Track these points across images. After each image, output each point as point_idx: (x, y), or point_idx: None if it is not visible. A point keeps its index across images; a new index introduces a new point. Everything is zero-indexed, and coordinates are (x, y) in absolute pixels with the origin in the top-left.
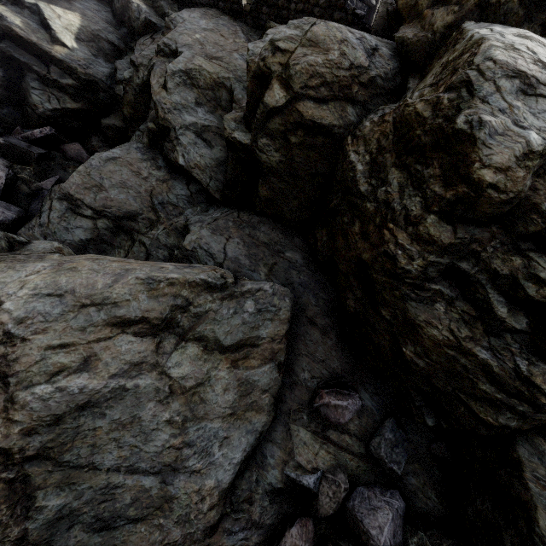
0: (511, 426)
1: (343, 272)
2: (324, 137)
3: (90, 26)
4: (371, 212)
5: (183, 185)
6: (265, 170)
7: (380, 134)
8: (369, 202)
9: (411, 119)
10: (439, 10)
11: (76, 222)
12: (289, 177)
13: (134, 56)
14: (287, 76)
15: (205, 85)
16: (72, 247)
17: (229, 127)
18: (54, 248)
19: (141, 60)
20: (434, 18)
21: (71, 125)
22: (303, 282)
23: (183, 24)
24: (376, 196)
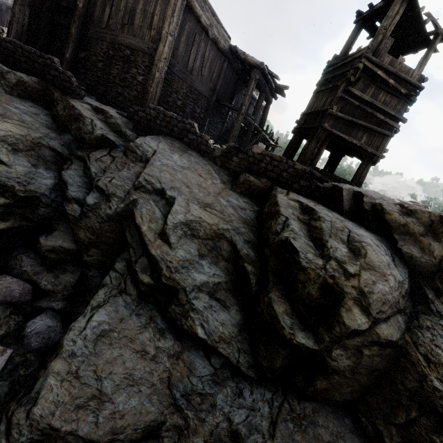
0: None
1: None
2: (390, 348)
3: (30, 133)
4: None
5: (203, 359)
6: (330, 370)
7: None
8: None
9: None
10: (435, 243)
11: None
12: (350, 373)
13: (103, 184)
14: (366, 304)
15: (205, 235)
16: None
17: (286, 324)
18: None
19: (113, 190)
20: (432, 247)
21: None
22: None
23: (157, 156)
24: None
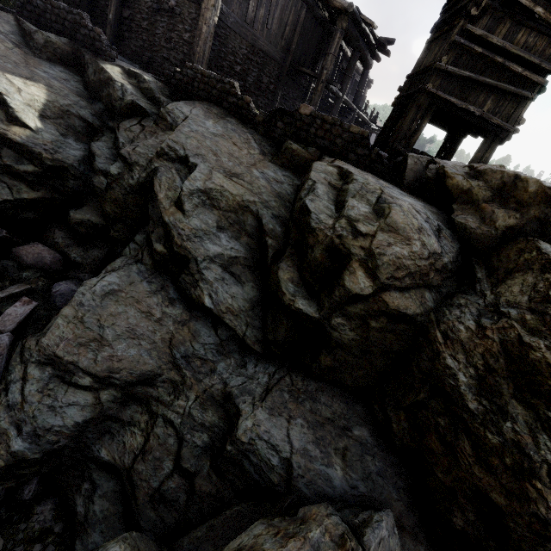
0: None
1: (446, 484)
2: (406, 324)
3: (59, 100)
4: (494, 444)
5: (210, 329)
6: (333, 343)
7: (484, 350)
8: (491, 433)
9: (541, 367)
10: (500, 210)
11: (67, 396)
12: (359, 351)
13: (126, 152)
14: (373, 266)
15: (227, 207)
16: (63, 437)
17: (288, 290)
18: None
19: (136, 158)
20: (495, 216)
21: (24, 217)
22: (380, 470)
23: (187, 122)
24: (501, 431)
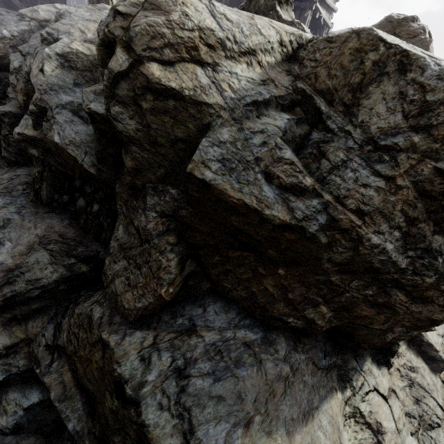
0: (6, 156)
1: None
2: None
3: None
4: None
5: None
6: None
7: None
8: None
9: None
10: None
11: None
12: None
13: None
14: None
15: None
16: None
17: None
18: None
19: None
20: None
21: None
22: None
23: None
24: None
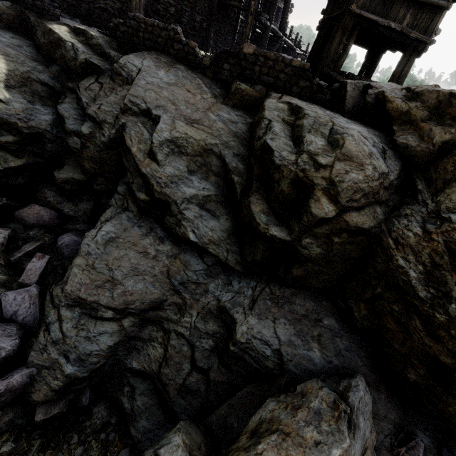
0: None
1: (401, 352)
2: (363, 236)
3: (18, 68)
4: (441, 321)
5: (197, 258)
6: (303, 258)
7: (431, 250)
8: (439, 314)
9: None
10: (437, 128)
11: (97, 328)
12: (324, 261)
13: (92, 111)
14: (335, 192)
15: (193, 152)
16: (102, 358)
17: (261, 221)
18: (185, 452)
19: (103, 117)
20: (433, 133)
21: (16, 183)
22: (347, 347)
23: (141, 75)
24: (447, 311)
